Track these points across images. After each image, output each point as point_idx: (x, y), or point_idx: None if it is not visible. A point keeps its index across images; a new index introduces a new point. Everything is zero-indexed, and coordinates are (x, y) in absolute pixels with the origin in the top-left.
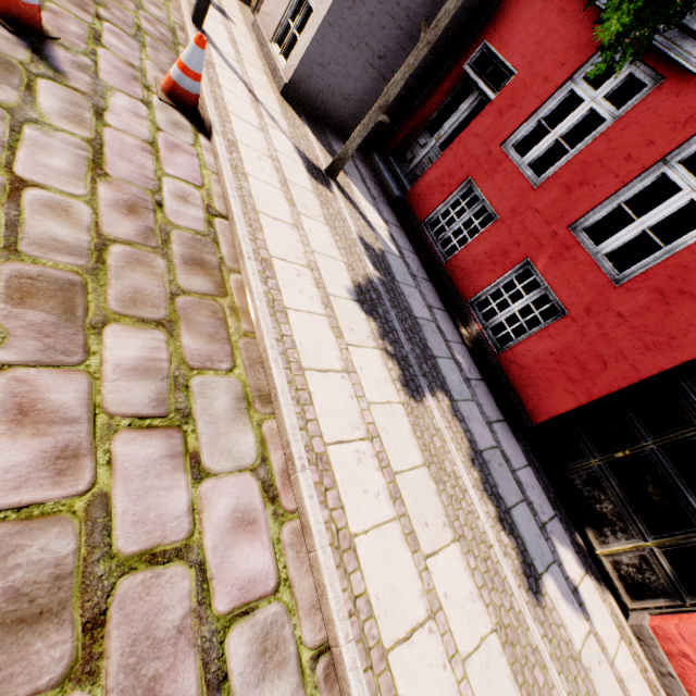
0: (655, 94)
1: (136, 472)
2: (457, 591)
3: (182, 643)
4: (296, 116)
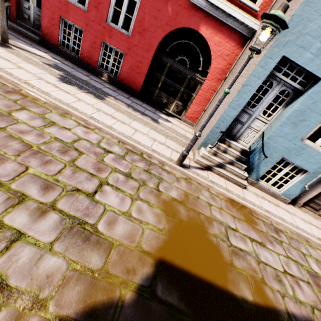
0: None
1: (56, 133)
2: (139, 127)
3: (93, 147)
4: None
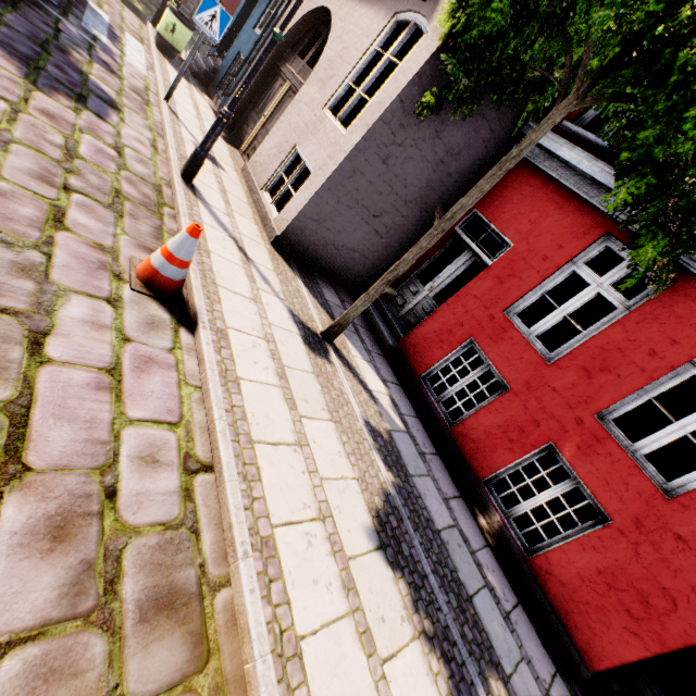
0: (668, 293)
1: None
2: None
3: None
4: (287, 268)
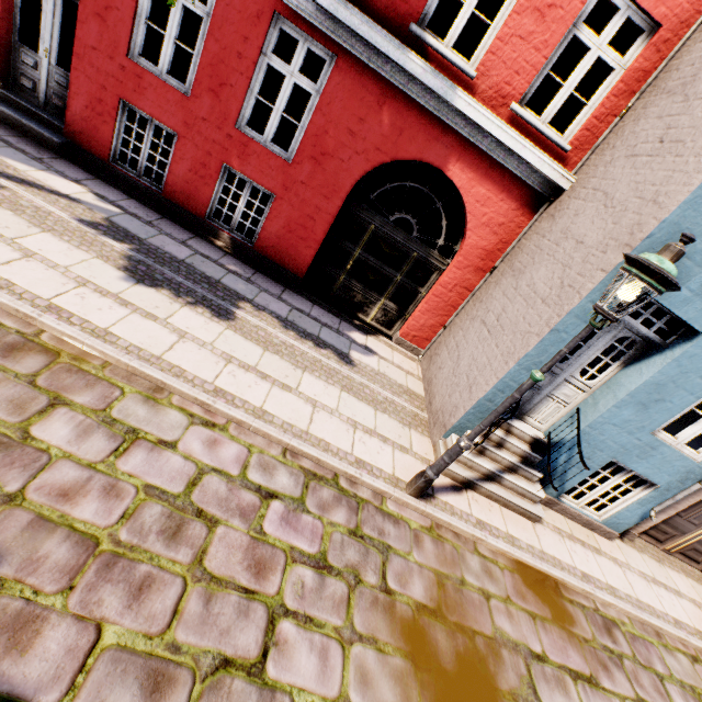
0: None
1: (146, 468)
2: (318, 390)
3: (235, 492)
4: None
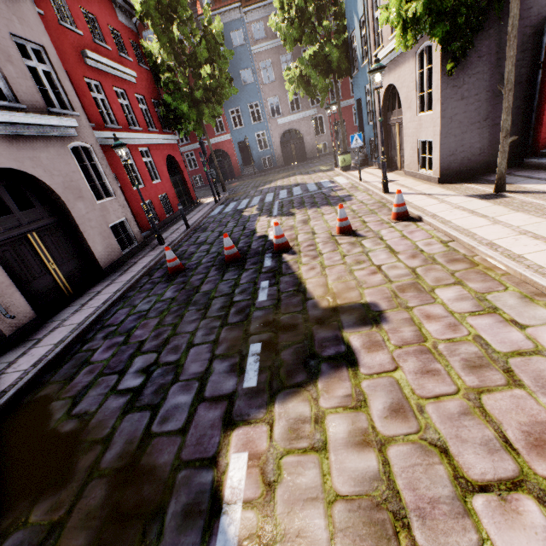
0: None
1: (485, 328)
2: None
3: None
4: (454, 185)
